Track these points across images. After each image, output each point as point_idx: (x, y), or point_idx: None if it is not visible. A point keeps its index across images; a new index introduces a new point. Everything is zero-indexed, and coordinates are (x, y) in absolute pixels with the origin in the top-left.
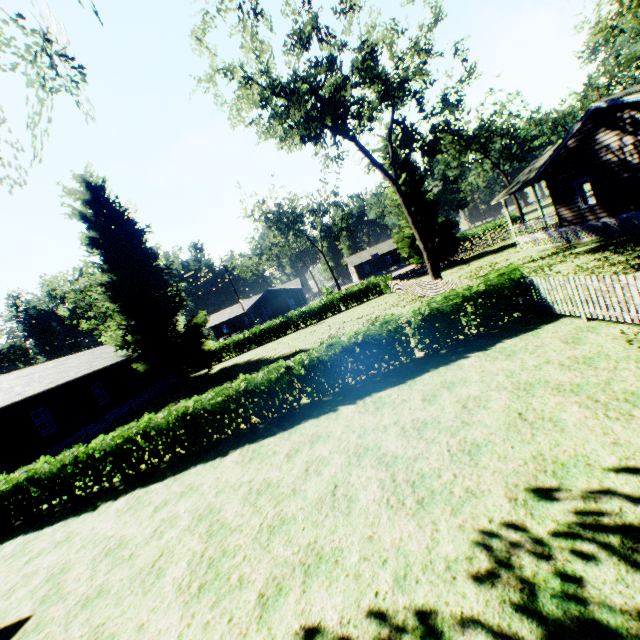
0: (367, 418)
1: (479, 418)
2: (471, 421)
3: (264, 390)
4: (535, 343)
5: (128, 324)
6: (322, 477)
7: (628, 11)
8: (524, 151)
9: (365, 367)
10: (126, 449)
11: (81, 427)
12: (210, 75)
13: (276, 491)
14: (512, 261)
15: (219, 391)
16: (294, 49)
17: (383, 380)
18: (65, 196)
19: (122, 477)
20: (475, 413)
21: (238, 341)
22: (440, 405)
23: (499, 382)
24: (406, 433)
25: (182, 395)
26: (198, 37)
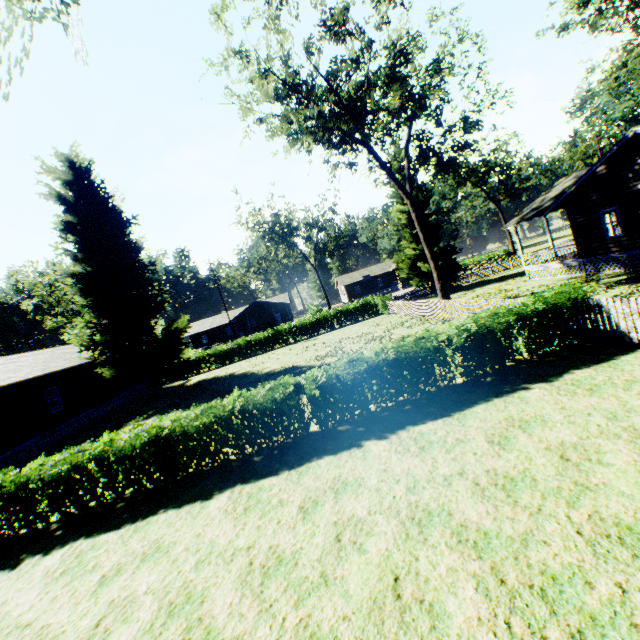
0: (412, 462)
1: (603, 479)
2: (591, 483)
3: (265, 412)
4: (623, 377)
5: (98, 322)
6: (367, 556)
7: (639, 60)
8: (519, 189)
9: (394, 392)
10: (72, 479)
11: (24, 439)
12: (224, 58)
13: (294, 574)
14: (525, 289)
15: (206, 409)
16: (320, 39)
17: (416, 410)
18: (43, 173)
19: (62, 517)
20: (590, 470)
21: (220, 352)
22: (522, 452)
23: (601, 426)
24: (486, 492)
25: (152, 408)
26: (216, 11)
